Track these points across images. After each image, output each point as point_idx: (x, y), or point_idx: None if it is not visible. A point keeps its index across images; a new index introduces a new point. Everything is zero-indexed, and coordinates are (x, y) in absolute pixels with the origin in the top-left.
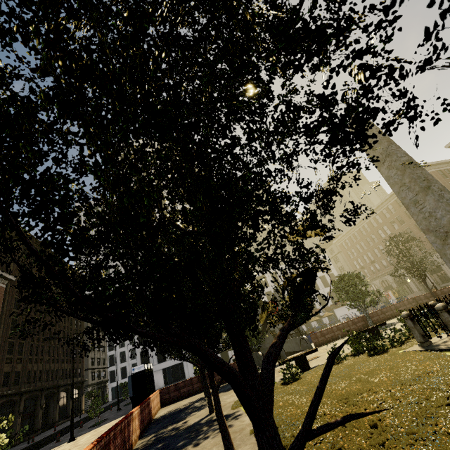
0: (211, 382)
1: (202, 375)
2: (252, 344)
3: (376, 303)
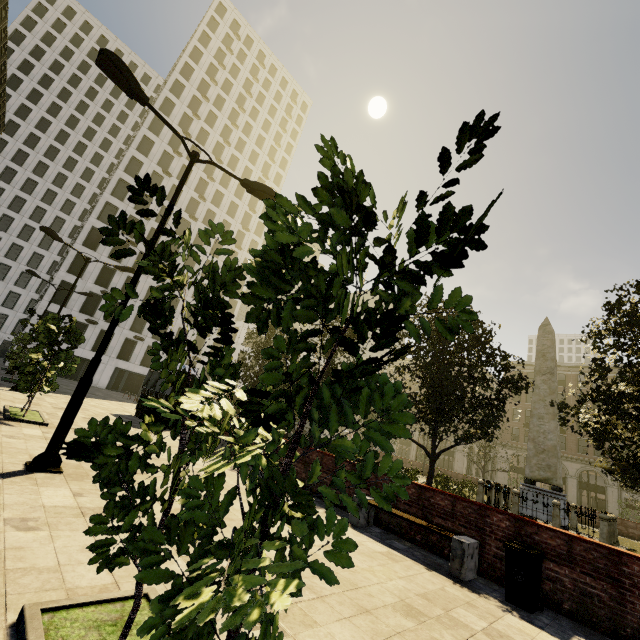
0: (433, 464)
1: None
2: None
3: None
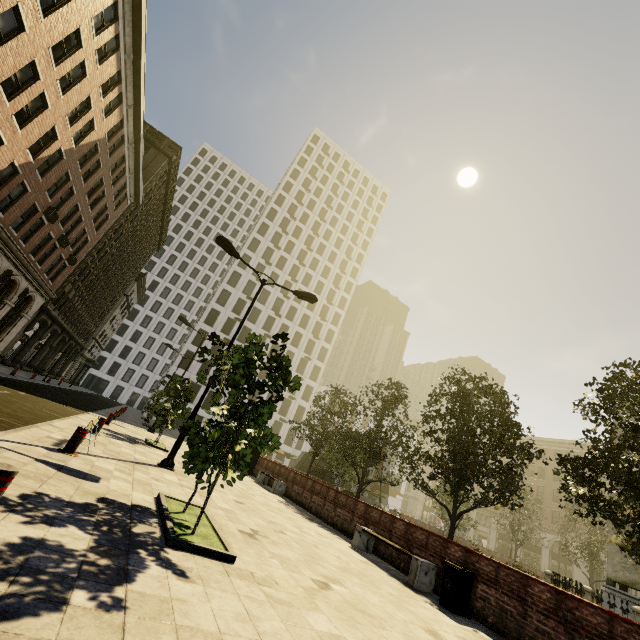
0: (453, 524)
1: (361, 489)
2: (348, 478)
3: (465, 530)
